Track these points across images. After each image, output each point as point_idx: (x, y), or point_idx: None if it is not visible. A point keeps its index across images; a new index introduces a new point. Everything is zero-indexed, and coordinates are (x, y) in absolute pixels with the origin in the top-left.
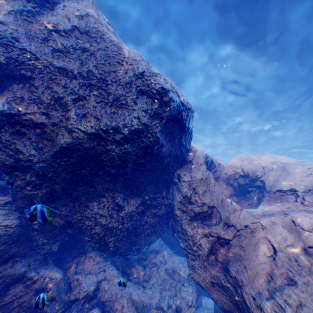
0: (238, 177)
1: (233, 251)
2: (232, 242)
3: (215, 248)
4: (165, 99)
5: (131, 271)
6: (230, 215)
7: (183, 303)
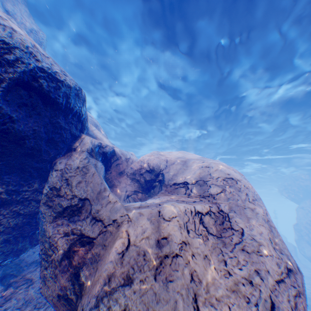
0: (144, 172)
1: (94, 252)
2: (96, 241)
3: (75, 250)
4: (8, 57)
5: None
6: (101, 209)
7: None
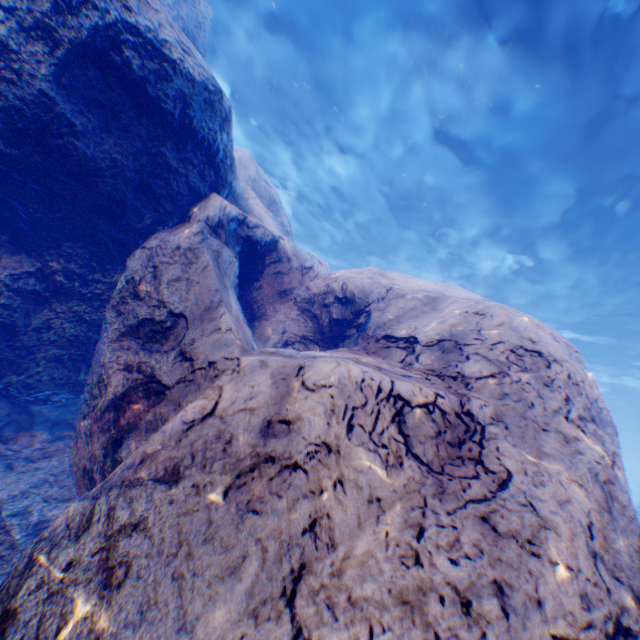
0: (334, 304)
1: (160, 413)
2: (170, 395)
3: (132, 399)
4: None
5: (14, 436)
6: (199, 338)
7: None
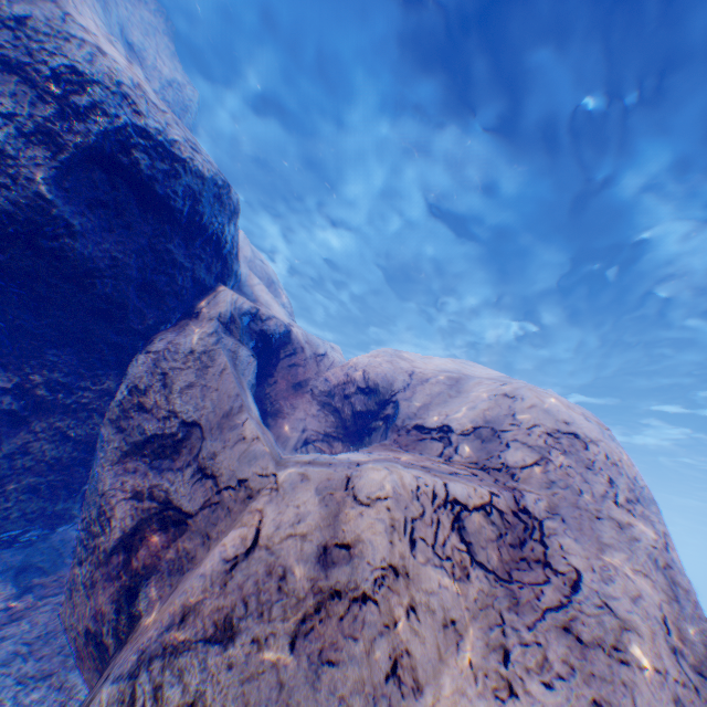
0: (354, 392)
1: (184, 548)
2: (193, 524)
3: (146, 534)
4: (79, 101)
5: None
6: (222, 452)
7: (50, 703)
